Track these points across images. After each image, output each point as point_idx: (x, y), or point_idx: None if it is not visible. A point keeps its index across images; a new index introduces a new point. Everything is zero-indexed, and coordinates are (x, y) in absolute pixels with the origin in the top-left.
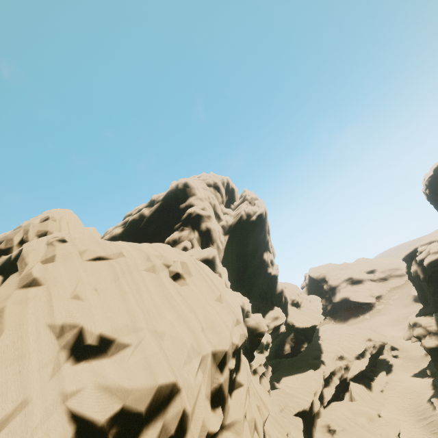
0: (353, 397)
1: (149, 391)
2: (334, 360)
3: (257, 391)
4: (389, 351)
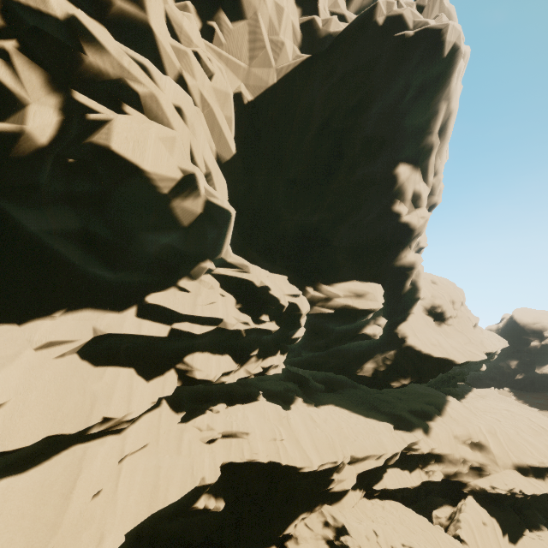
0: (453, 525)
1: None
2: (457, 440)
3: None
4: None
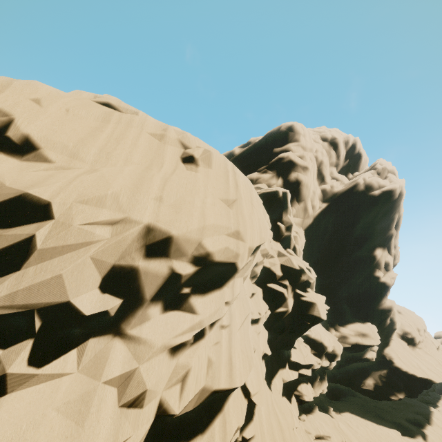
0: None
1: (7, 195)
2: None
3: (233, 349)
4: None
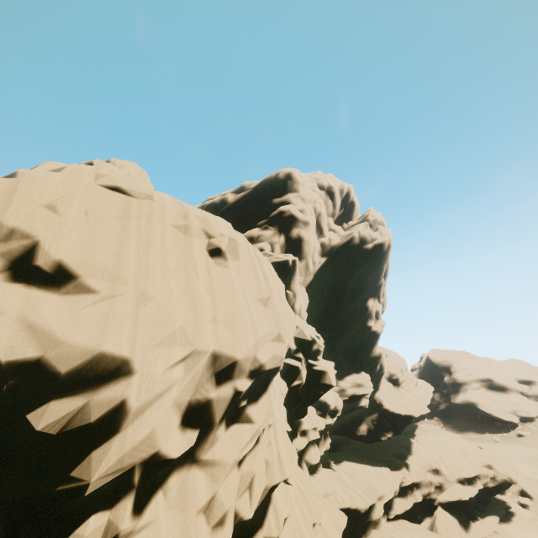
0: (435, 527)
1: (84, 352)
2: (424, 470)
3: (279, 444)
4: (515, 494)
